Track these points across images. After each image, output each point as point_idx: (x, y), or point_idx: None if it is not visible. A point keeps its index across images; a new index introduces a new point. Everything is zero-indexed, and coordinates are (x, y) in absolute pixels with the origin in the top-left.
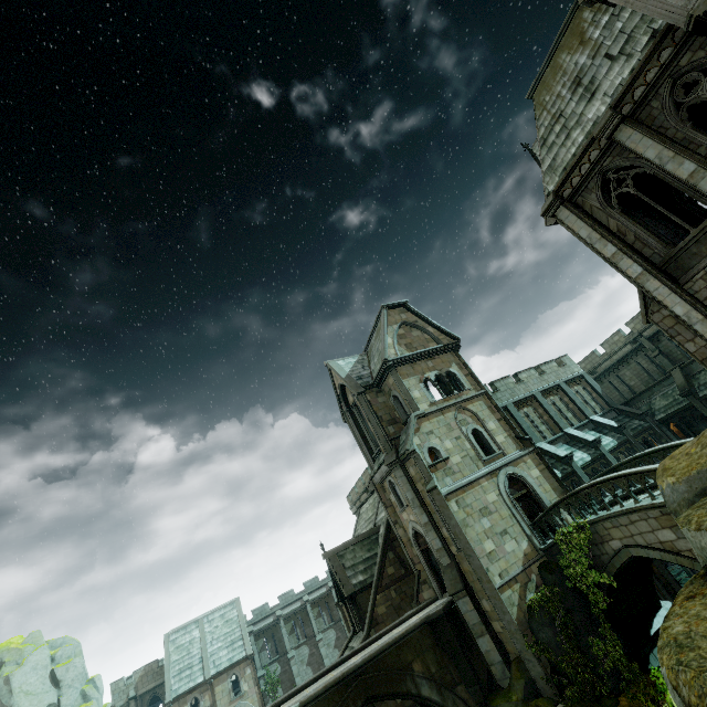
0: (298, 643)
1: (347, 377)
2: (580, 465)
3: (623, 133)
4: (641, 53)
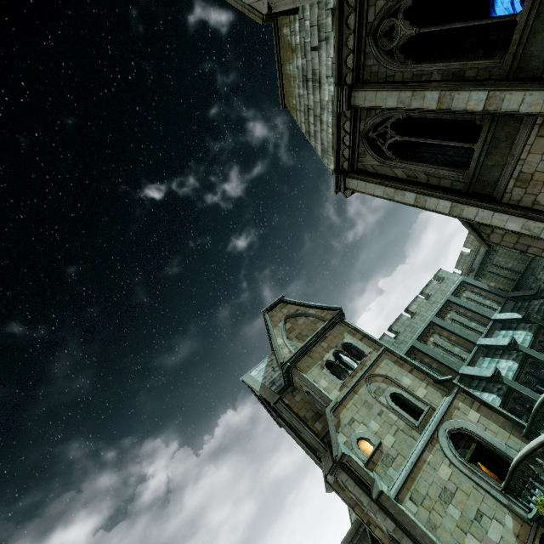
0: None
1: (261, 388)
2: (512, 377)
3: (358, 98)
4: (333, 32)
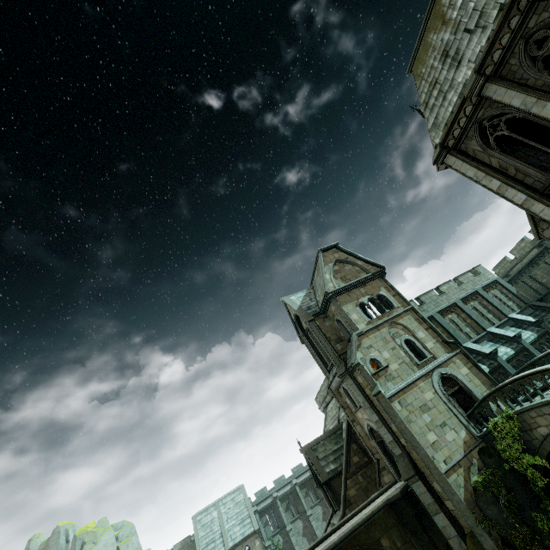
0: (293, 518)
1: (299, 309)
2: (505, 359)
3: (489, 89)
4: (493, 24)
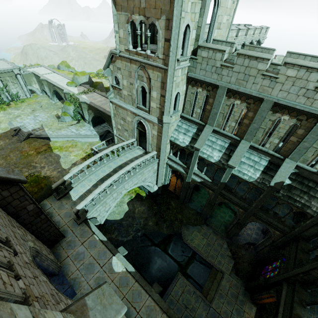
0: None
1: None
2: (202, 156)
3: None
4: None
